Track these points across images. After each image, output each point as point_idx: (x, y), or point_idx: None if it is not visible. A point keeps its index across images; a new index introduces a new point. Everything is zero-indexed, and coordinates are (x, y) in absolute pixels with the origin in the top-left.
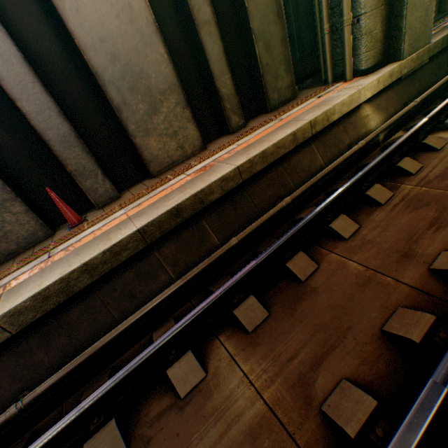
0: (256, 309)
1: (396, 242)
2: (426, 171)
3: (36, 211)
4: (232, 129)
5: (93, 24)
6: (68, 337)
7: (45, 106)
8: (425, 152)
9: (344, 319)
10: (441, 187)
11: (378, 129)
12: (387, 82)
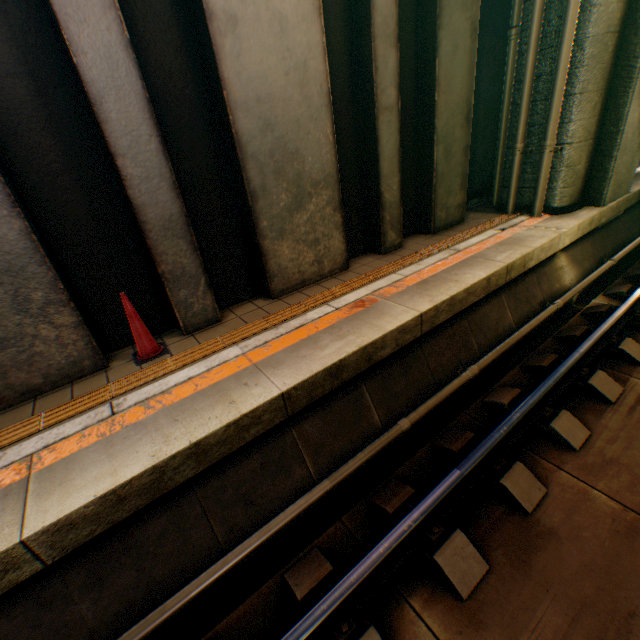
0: (469, 555)
1: None
2: None
3: (89, 325)
4: (385, 247)
5: (253, 76)
6: (137, 571)
7: (156, 171)
8: None
9: (616, 595)
10: None
11: (576, 288)
12: (585, 229)
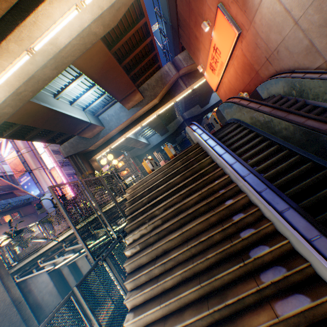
0: None
1: None
2: None
3: None
4: None
5: (86, 270)
6: None
7: None
8: None
9: None
10: None
11: None
12: None
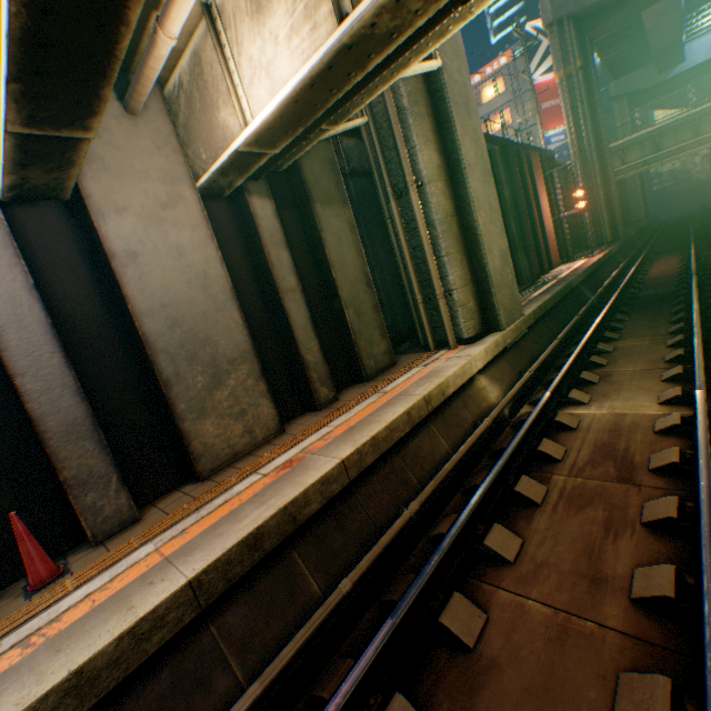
0: None
1: (576, 560)
2: (572, 454)
3: None
4: (321, 403)
5: (157, 289)
6: None
7: (59, 381)
8: (561, 430)
9: None
10: (596, 475)
11: (501, 403)
12: (495, 351)
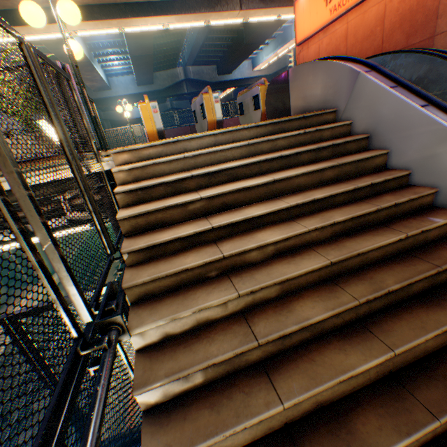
0: None
1: None
2: None
3: None
4: None
5: None
6: None
7: None
8: None
9: None
10: None
11: None
12: None
